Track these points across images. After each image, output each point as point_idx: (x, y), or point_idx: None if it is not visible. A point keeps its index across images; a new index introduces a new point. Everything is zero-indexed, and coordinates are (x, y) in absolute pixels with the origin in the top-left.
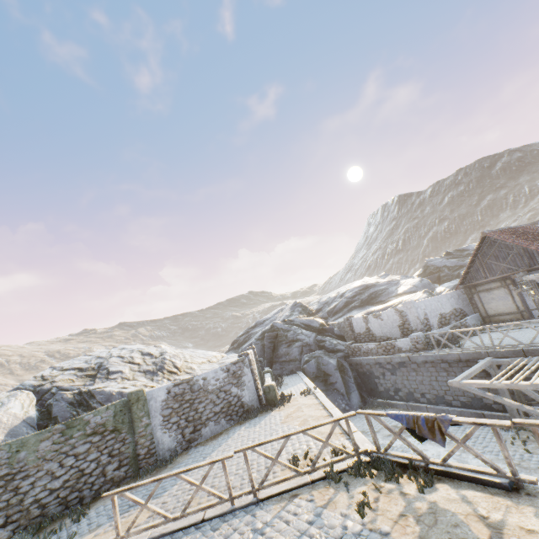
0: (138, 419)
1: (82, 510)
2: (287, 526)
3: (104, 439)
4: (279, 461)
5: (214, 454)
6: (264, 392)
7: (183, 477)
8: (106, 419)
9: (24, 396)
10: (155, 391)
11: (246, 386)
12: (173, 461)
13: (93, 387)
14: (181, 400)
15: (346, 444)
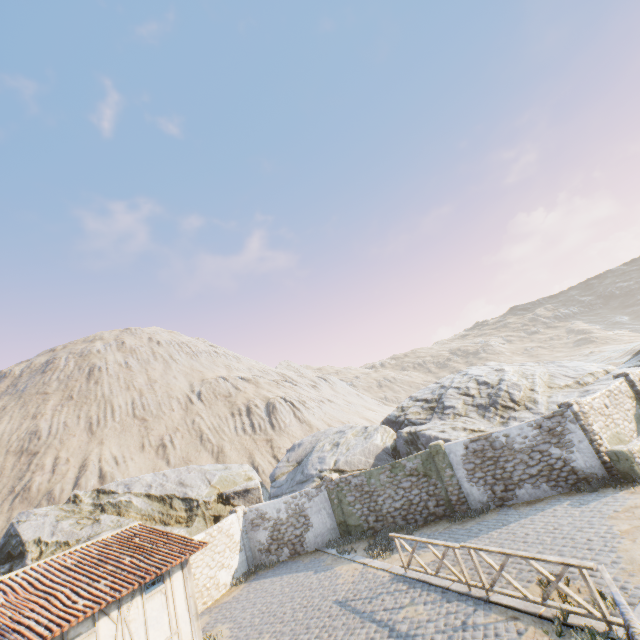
0: (441, 470)
1: (413, 530)
2: (480, 639)
3: (419, 480)
4: (502, 574)
5: (511, 525)
6: (610, 460)
7: (428, 546)
8: (417, 465)
9: (382, 430)
10: (452, 445)
11: (574, 447)
12: (481, 515)
13: (418, 429)
14: (482, 456)
15: (634, 598)
